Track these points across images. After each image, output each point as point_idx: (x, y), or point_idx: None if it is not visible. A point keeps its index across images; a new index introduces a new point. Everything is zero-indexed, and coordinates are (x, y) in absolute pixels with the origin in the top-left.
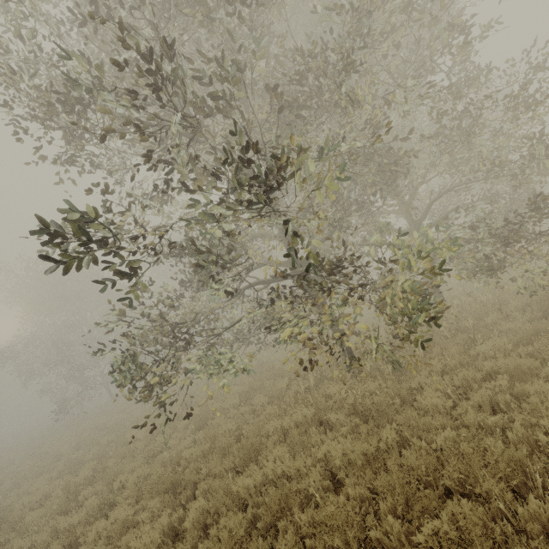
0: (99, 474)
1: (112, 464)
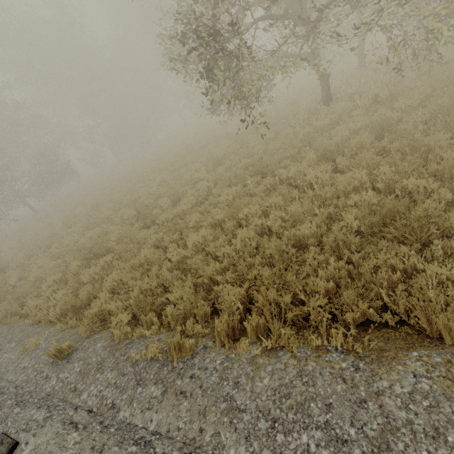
0: (147, 208)
1: (150, 203)
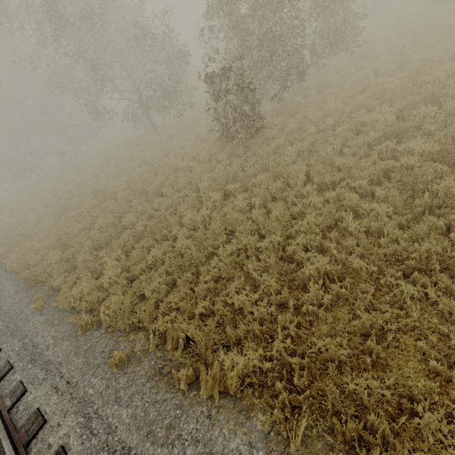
0: None
1: None
